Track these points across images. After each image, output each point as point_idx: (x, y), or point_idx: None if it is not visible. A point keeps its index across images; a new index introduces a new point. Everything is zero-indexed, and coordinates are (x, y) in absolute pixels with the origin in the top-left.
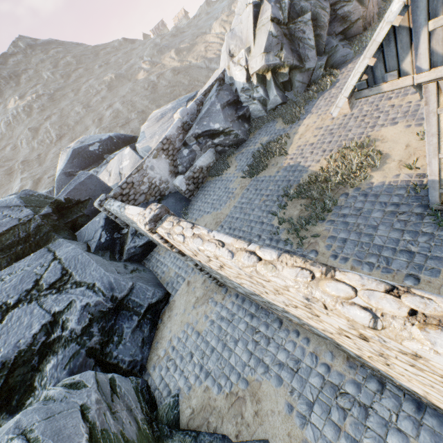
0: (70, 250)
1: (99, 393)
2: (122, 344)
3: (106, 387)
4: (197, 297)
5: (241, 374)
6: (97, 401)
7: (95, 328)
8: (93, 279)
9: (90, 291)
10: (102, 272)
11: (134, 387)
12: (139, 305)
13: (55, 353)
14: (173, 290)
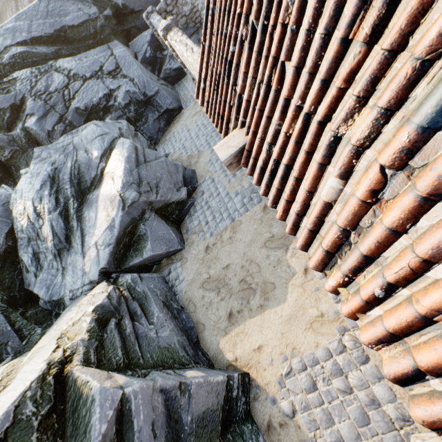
0: (122, 51)
1: (128, 128)
2: (147, 125)
3: (132, 131)
4: (196, 112)
5: (198, 149)
6: (126, 130)
7: (132, 108)
8: (133, 76)
9: (131, 83)
10: (139, 73)
11: (148, 145)
12: (160, 106)
13: (111, 113)
14: (185, 106)
